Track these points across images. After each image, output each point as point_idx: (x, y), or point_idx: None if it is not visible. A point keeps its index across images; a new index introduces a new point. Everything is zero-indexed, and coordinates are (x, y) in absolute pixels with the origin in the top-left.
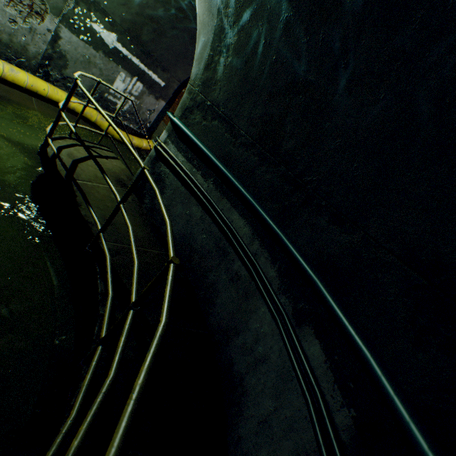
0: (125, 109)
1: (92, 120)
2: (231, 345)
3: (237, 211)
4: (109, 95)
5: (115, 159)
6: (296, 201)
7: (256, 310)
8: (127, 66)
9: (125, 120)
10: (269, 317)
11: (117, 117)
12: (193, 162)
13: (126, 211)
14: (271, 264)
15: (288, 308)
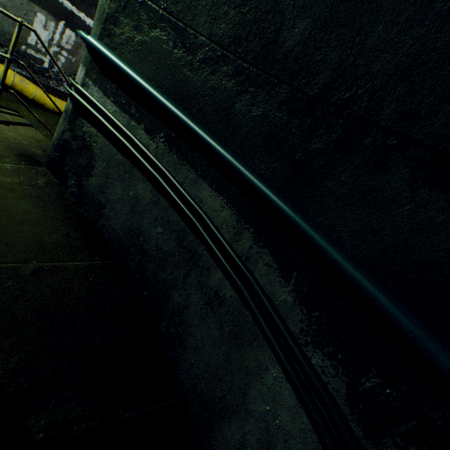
0: (56, 69)
1: (8, 83)
2: (217, 437)
3: (208, 182)
4: (28, 47)
5: (24, 127)
6: (319, 147)
7: (259, 371)
8: (44, 3)
9: (61, 85)
10: (290, 395)
11: (49, 80)
12: (130, 111)
13: (27, 201)
14: (281, 278)
15: (335, 385)
